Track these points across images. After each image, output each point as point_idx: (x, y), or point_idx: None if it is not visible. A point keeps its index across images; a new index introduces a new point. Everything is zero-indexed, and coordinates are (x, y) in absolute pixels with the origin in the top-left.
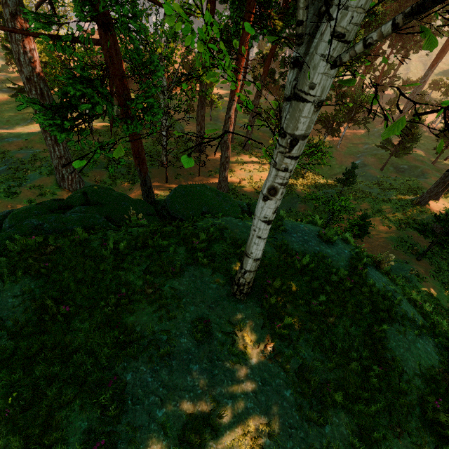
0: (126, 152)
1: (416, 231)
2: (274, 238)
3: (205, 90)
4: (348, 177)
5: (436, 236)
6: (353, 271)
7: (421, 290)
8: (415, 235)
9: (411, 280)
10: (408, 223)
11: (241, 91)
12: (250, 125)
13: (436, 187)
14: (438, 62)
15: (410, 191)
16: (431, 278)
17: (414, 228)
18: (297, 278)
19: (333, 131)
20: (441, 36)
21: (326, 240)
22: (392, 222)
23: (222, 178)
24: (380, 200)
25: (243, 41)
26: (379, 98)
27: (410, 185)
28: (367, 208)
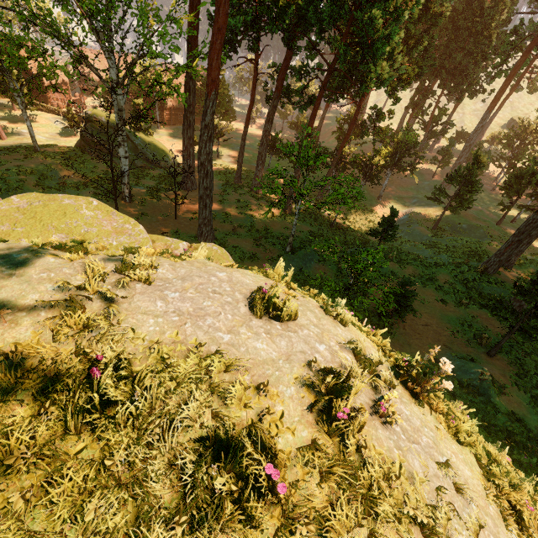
0: (79, 182)
1: (484, 309)
2: (90, 299)
3: (193, 103)
4: (386, 229)
5: (517, 318)
6: (318, 423)
7: (500, 411)
8: (483, 316)
9: (482, 390)
10: (472, 298)
11: (249, 114)
12: (260, 159)
13: (509, 248)
14: (495, 113)
15: (472, 256)
16: (514, 387)
17: (483, 304)
18: (39, 475)
19: (372, 177)
20: (499, 75)
21: (269, 314)
22: (449, 296)
23: (202, 220)
24: (432, 265)
25: (219, 5)
26: (430, 150)
27: (471, 248)
28: (414, 274)
